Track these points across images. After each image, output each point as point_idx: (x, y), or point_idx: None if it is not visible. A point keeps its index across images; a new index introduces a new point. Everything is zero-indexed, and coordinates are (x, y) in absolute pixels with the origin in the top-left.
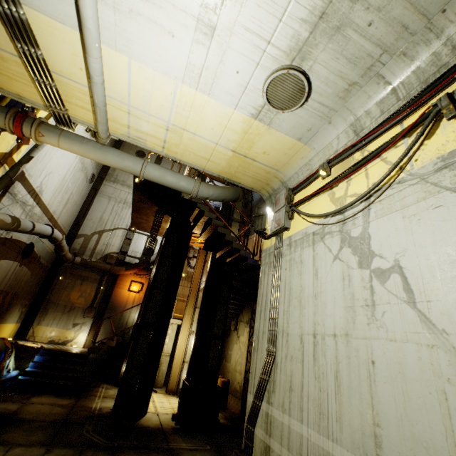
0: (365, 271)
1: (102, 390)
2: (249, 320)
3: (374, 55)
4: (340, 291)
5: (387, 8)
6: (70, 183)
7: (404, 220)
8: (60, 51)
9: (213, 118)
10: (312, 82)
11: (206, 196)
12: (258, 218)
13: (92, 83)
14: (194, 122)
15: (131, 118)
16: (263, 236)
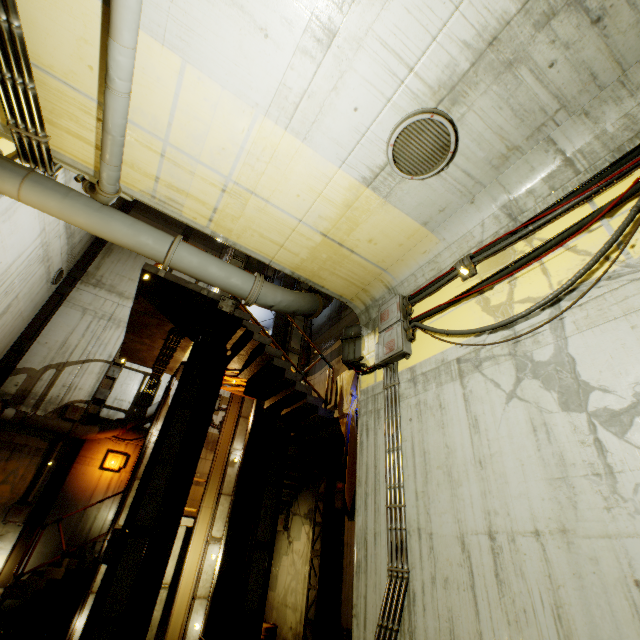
0: (578, 414)
1: None
2: (310, 511)
3: (548, 110)
4: (533, 452)
5: (576, 46)
6: (18, 279)
7: (635, 331)
8: (58, 30)
9: (303, 179)
10: (460, 138)
11: (271, 303)
12: (348, 342)
13: (110, 91)
14: (271, 181)
15: (164, 165)
16: (359, 368)
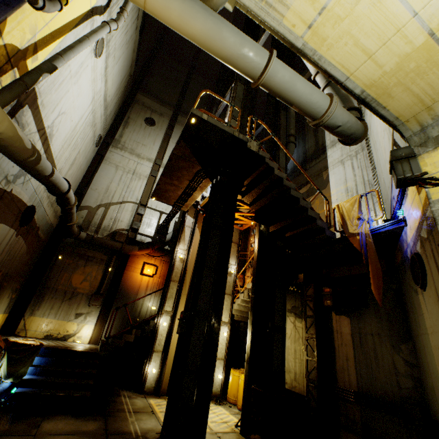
0: None
1: (126, 400)
2: (293, 308)
3: None
4: None
5: None
6: (80, 138)
7: None
8: None
9: None
10: None
11: (339, 123)
12: (399, 162)
13: None
14: None
15: None
16: (427, 182)
